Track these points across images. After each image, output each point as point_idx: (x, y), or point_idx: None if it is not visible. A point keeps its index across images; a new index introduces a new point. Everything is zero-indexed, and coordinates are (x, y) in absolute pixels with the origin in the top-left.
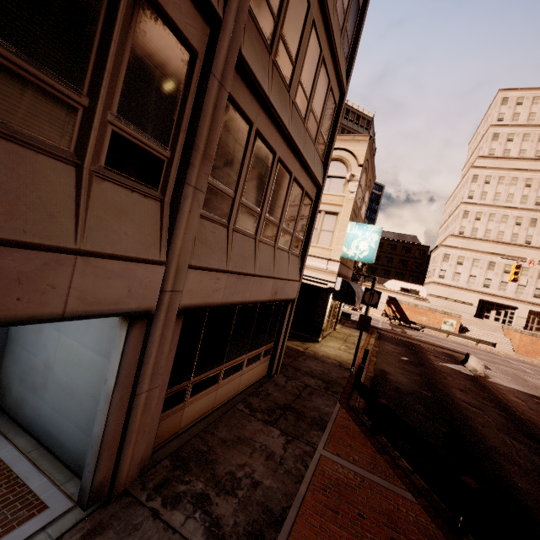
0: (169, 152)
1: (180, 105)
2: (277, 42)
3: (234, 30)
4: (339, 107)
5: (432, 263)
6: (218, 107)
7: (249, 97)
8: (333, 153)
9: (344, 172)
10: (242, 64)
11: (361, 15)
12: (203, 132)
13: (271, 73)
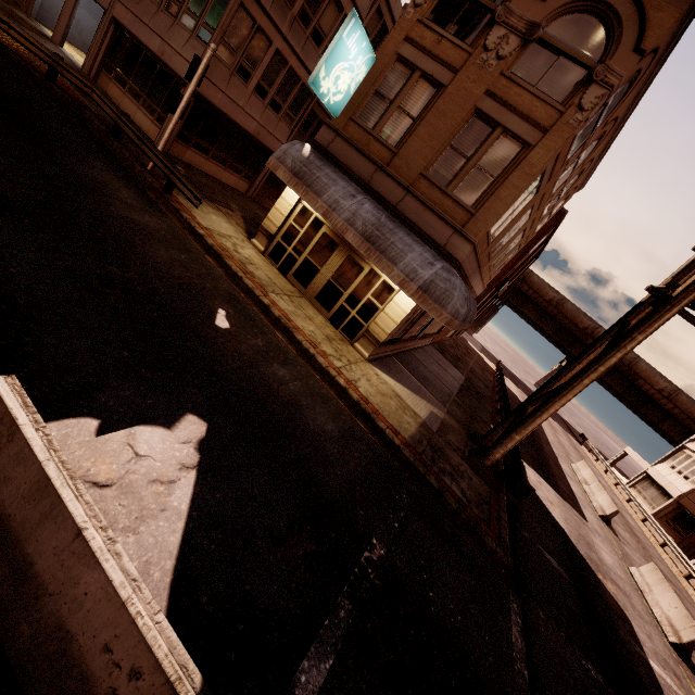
0: None
1: None
2: None
3: None
4: None
5: None
6: None
7: None
8: None
9: None
10: None
11: None
12: None
13: None
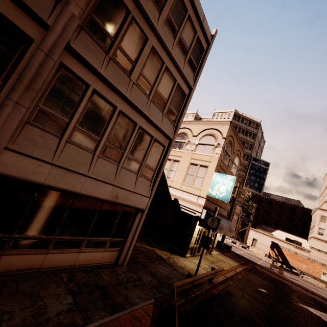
0: (1, 81)
1: (15, 60)
2: (114, 50)
3: (62, 33)
4: (188, 96)
5: (312, 222)
6: (44, 66)
7: (86, 71)
8: (208, 131)
9: (214, 142)
10: (74, 51)
11: (205, 53)
12: (28, 75)
13: (106, 63)
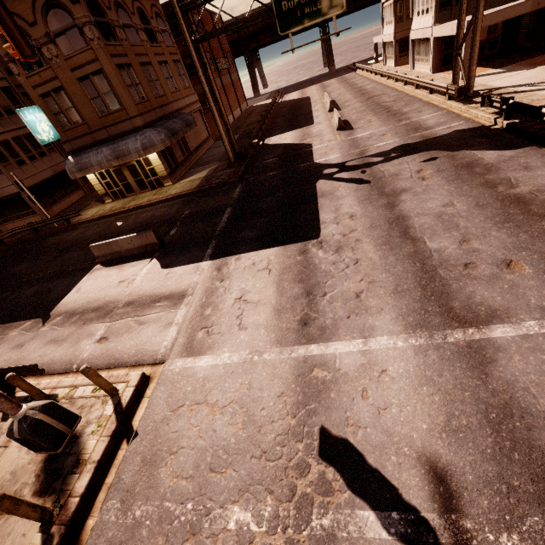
0: None
1: None
2: None
3: None
4: None
5: None
6: None
7: None
8: None
9: None
10: None
11: None
12: None
13: None
